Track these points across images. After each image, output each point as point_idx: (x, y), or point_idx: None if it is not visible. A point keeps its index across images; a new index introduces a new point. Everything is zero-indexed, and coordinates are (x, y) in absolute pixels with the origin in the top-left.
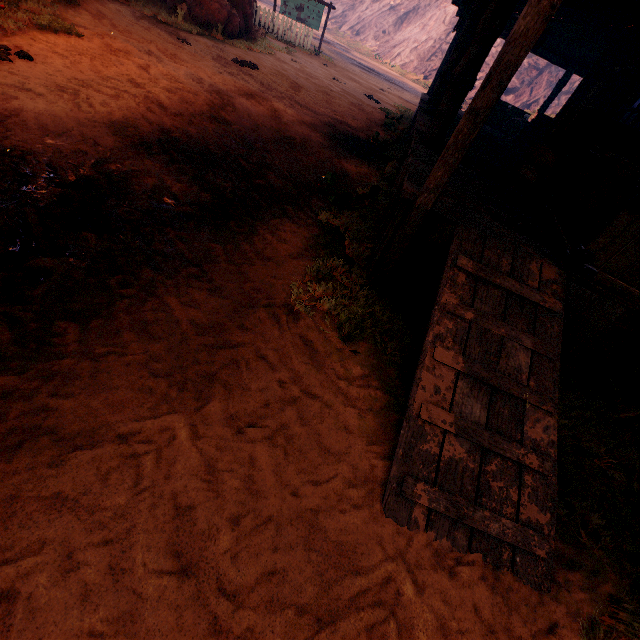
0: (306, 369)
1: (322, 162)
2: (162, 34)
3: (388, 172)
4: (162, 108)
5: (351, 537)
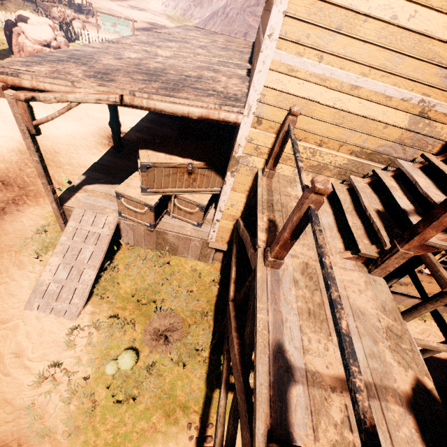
0: (15, 271)
1: (80, 161)
2: None
3: None
4: None
5: (9, 315)
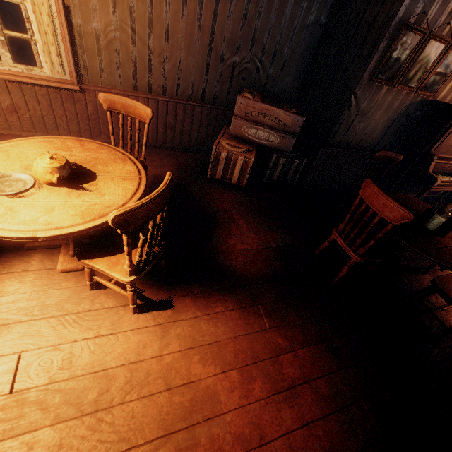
0: None
1: None
2: None
3: None
4: None
5: None
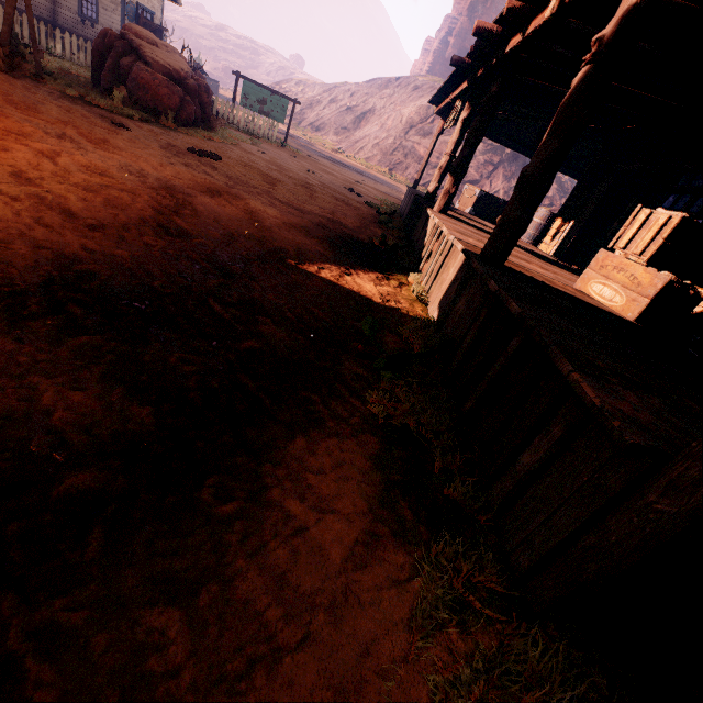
0: None
1: (332, 284)
2: (89, 116)
3: (415, 288)
4: (68, 217)
5: None
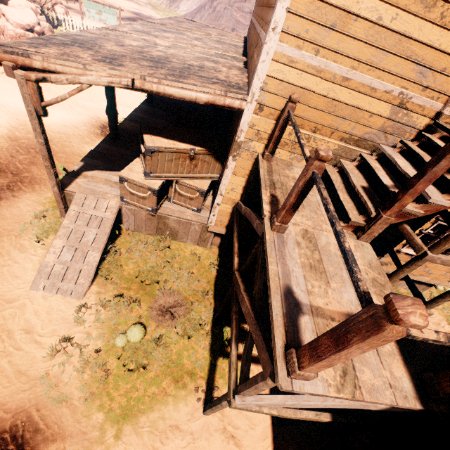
0: (17, 254)
1: (74, 150)
2: None
3: None
4: None
5: (15, 295)
